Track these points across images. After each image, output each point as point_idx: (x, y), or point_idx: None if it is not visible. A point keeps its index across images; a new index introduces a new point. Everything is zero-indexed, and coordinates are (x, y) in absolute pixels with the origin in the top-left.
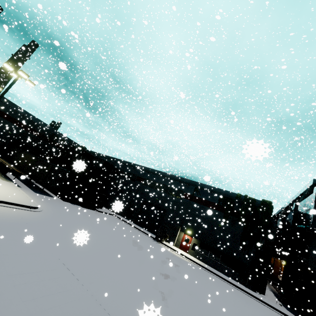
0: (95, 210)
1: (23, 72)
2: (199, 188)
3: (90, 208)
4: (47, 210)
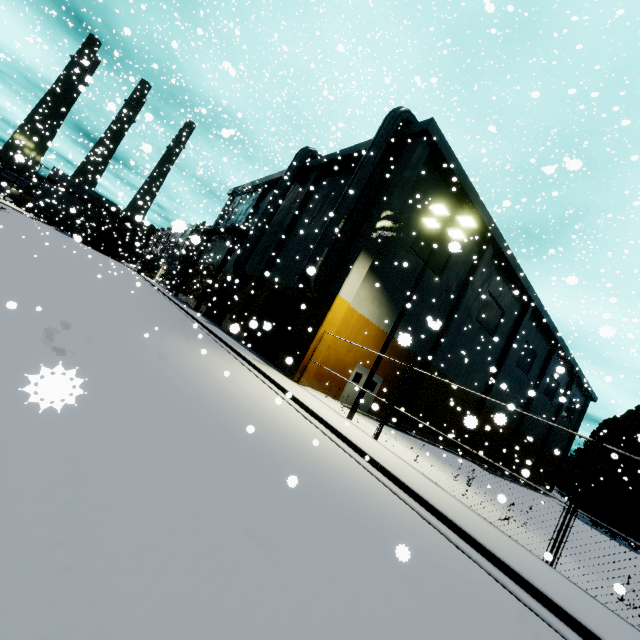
0: (109, 257)
1: (21, 137)
2: (186, 230)
3: (102, 253)
4: (38, 222)
